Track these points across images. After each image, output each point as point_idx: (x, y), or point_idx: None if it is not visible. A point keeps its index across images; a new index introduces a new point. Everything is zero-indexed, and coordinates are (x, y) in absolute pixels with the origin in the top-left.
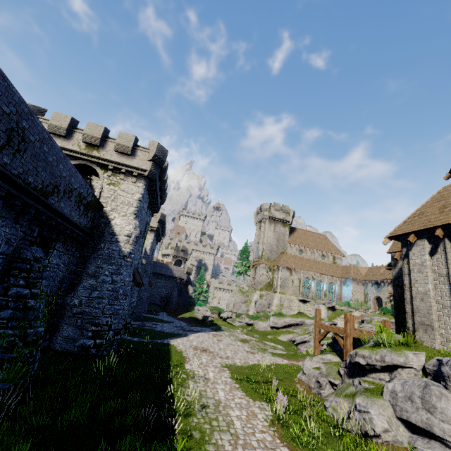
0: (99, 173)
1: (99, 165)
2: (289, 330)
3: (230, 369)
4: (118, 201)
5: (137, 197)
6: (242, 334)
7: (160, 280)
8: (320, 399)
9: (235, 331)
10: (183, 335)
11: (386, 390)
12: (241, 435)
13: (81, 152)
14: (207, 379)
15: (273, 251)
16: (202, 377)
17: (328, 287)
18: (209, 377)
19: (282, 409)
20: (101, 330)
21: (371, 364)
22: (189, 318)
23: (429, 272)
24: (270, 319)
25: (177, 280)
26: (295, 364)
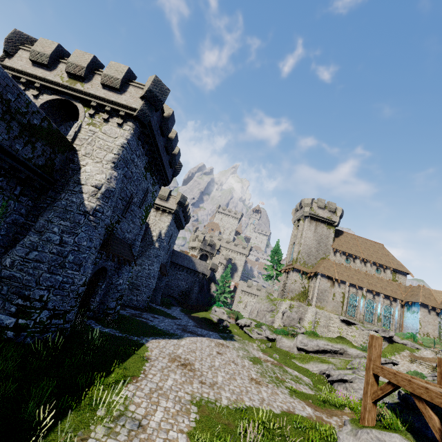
0: (79, 111)
1: (82, 102)
2: (322, 357)
3: (201, 411)
4: (96, 144)
5: (119, 142)
6: (258, 350)
7: (181, 272)
8: None
9: (250, 344)
10: (176, 337)
11: None
12: None
13: (62, 84)
14: (140, 428)
15: (312, 255)
16: (135, 420)
17: (383, 310)
18: (149, 423)
19: None
20: (29, 306)
21: None
22: (202, 319)
23: None
24: (297, 337)
25: (200, 275)
26: (324, 421)
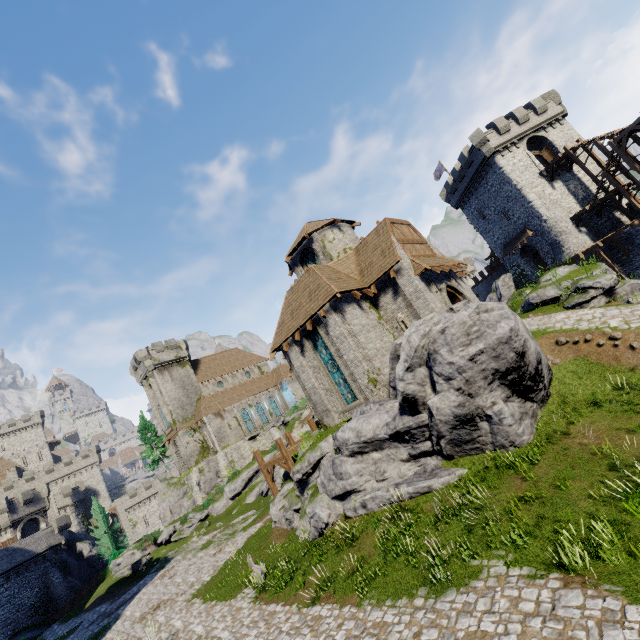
0: None
1: None
2: (252, 484)
3: (200, 594)
4: None
5: None
6: (201, 538)
7: (7, 585)
8: (294, 533)
9: (191, 543)
10: (113, 622)
11: (319, 485)
12: (231, 639)
13: None
14: (176, 633)
15: (186, 405)
16: (168, 638)
17: (269, 404)
18: (177, 628)
19: (262, 576)
20: None
21: (305, 473)
22: (110, 590)
23: (308, 369)
24: (225, 491)
25: (47, 554)
26: (269, 519)
